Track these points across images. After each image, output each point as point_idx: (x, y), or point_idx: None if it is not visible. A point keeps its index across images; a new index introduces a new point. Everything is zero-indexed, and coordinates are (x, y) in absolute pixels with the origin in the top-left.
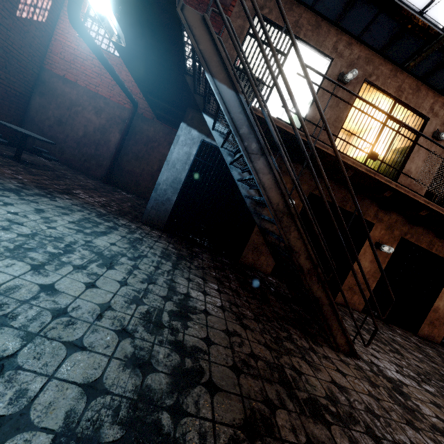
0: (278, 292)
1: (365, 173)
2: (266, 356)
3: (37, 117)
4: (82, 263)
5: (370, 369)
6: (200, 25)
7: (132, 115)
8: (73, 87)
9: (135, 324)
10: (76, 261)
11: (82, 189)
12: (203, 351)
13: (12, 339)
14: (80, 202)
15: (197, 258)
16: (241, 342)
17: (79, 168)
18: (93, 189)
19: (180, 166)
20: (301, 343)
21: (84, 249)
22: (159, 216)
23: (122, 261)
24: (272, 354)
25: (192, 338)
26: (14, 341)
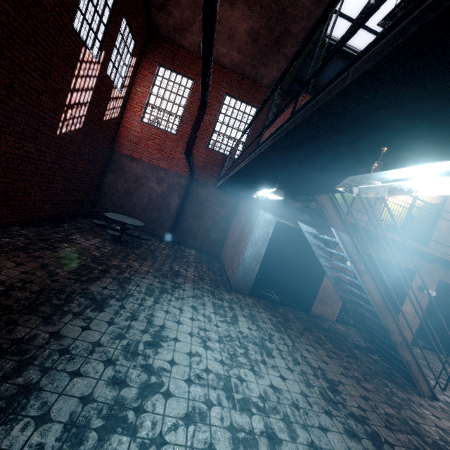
0: (354, 342)
1: (416, 247)
2: (394, 413)
3: (109, 191)
4: (261, 358)
5: (449, 409)
6: (327, 200)
7: (190, 182)
8: (139, 163)
9: (325, 405)
10: (257, 357)
11: (174, 262)
12: (366, 417)
13: (302, 431)
14: (192, 283)
15: (290, 322)
16: (374, 404)
17: (145, 230)
18: (176, 258)
19: (260, 243)
20: (401, 395)
21: (247, 342)
22: (246, 283)
23: (269, 346)
24: (395, 410)
25: (353, 408)
26: (304, 432)
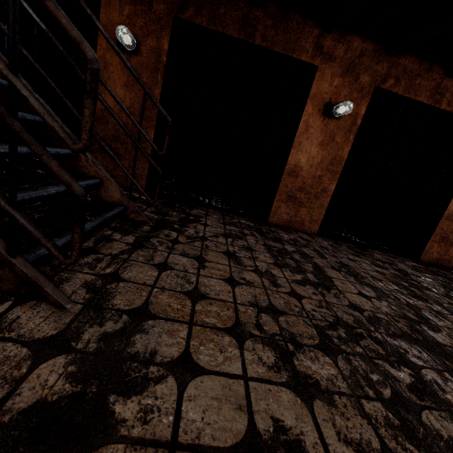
0: None
1: None
2: None
3: None
4: None
5: (60, 333)
6: None
7: None
8: None
9: None
10: None
11: None
12: None
13: None
14: None
15: None
16: None
17: None
18: None
19: None
20: None
21: None
22: None
23: None
24: None
25: None
26: None
